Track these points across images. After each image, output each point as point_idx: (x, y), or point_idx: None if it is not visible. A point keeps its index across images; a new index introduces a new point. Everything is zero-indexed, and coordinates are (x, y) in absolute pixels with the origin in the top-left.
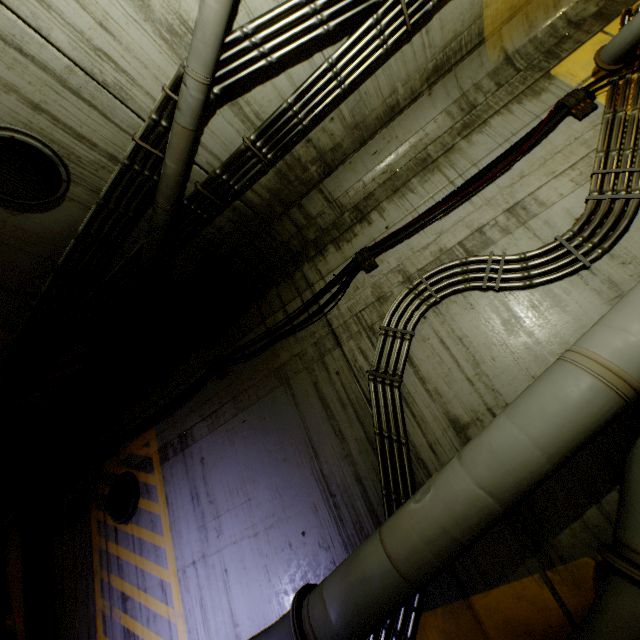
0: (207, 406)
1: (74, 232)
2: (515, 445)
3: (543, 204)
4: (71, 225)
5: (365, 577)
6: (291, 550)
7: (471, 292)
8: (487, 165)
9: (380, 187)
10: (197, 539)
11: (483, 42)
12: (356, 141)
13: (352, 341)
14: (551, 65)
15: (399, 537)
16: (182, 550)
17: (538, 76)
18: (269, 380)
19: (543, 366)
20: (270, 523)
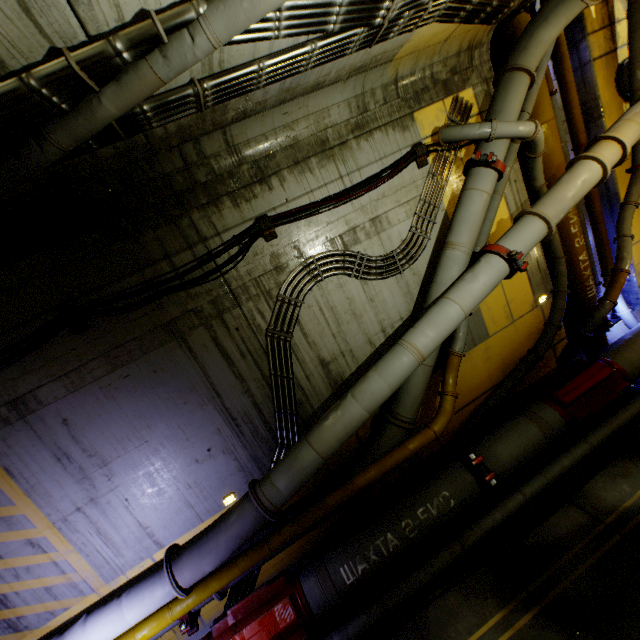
0: (58, 365)
1: None
2: (382, 390)
3: (390, 223)
4: None
5: (304, 467)
6: (198, 464)
7: (343, 276)
8: (369, 179)
9: (282, 151)
10: (78, 490)
11: (392, 60)
12: (279, 100)
13: (251, 303)
14: (416, 108)
15: (324, 443)
16: (56, 506)
17: (407, 112)
18: (157, 335)
19: (371, 328)
20: (174, 452)
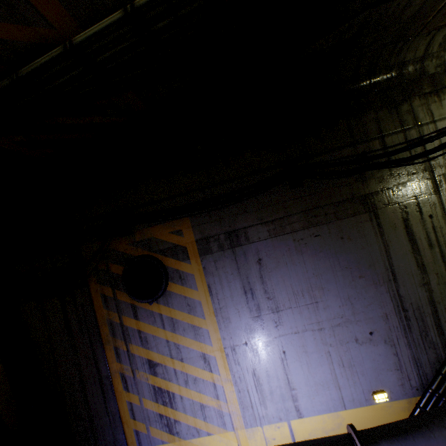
0: (268, 211)
1: None
2: None
3: None
4: None
5: None
6: (357, 343)
7: None
8: None
9: None
10: (250, 326)
11: None
12: None
13: None
14: None
15: None
16: (230, 333)
17: None
18: (352, 204)
19: None
20: (337, 323)
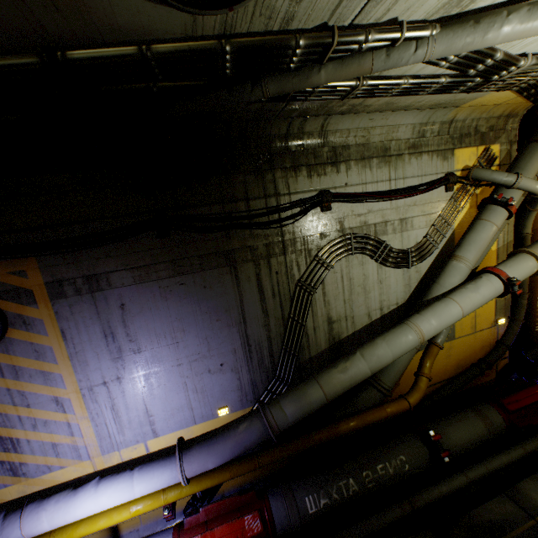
0: (134, 258)
1: (135, 33)
2: (387, 357)
3: (412, 226)
4: (145, 27)
5: (311, 402)
6: (210, 374)
7: (366, 256)
8: (410, 187)
9: (356, 146)
10: (110, 367)
11: (459, 106)
12: (377, 109)
13: (294, 255)
14: (457, 146)
15: (331, 387)
16: (88, 375)
17: (451, 147)
18: (217, 258)
19: (373, 304)
20: (195, 358)
